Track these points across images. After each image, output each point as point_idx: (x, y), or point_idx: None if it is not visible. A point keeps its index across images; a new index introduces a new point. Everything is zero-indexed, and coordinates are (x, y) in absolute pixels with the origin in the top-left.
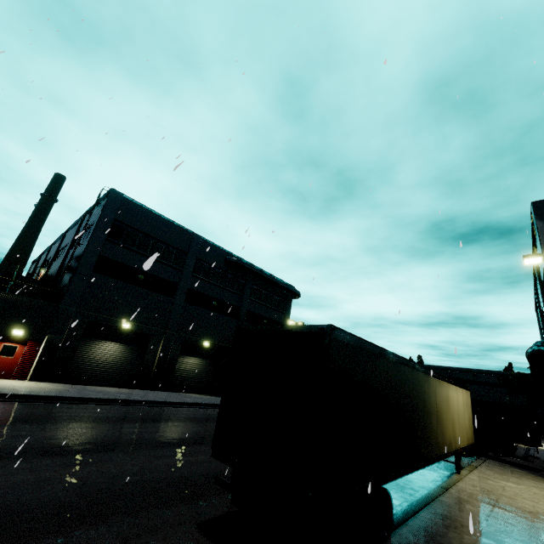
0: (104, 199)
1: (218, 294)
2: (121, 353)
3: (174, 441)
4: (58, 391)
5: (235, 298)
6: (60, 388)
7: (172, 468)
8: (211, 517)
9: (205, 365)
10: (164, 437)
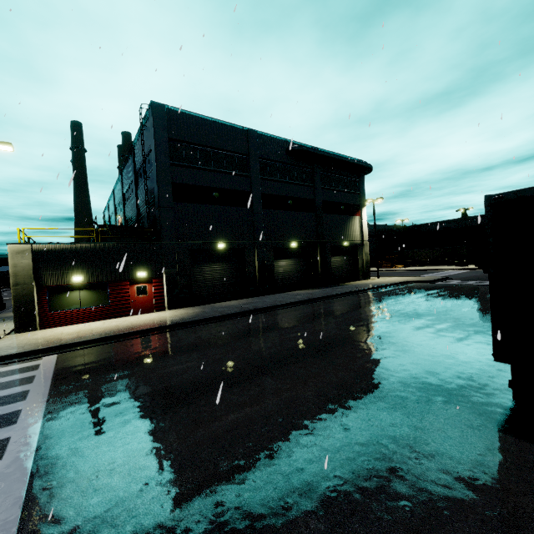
0: (149, 118)
1: (291, 191)
2: (226, 271)
3: (342, 338)
4: (198, 314)
5: (308, 191)
6: (197, 311)
7: (379, 367)
8: (497, 416)
9: (297, 264)
10: (327, 336)
